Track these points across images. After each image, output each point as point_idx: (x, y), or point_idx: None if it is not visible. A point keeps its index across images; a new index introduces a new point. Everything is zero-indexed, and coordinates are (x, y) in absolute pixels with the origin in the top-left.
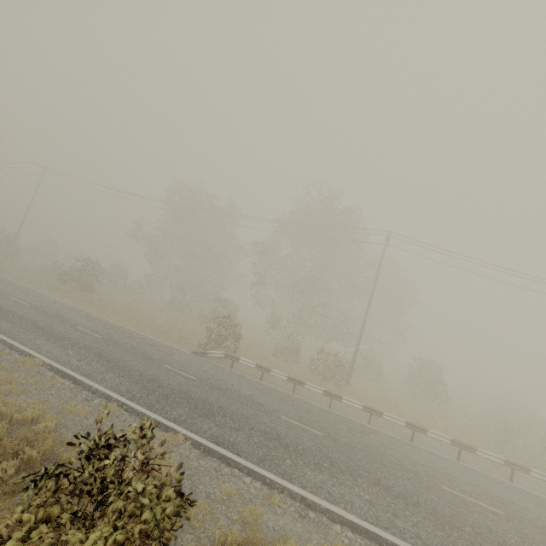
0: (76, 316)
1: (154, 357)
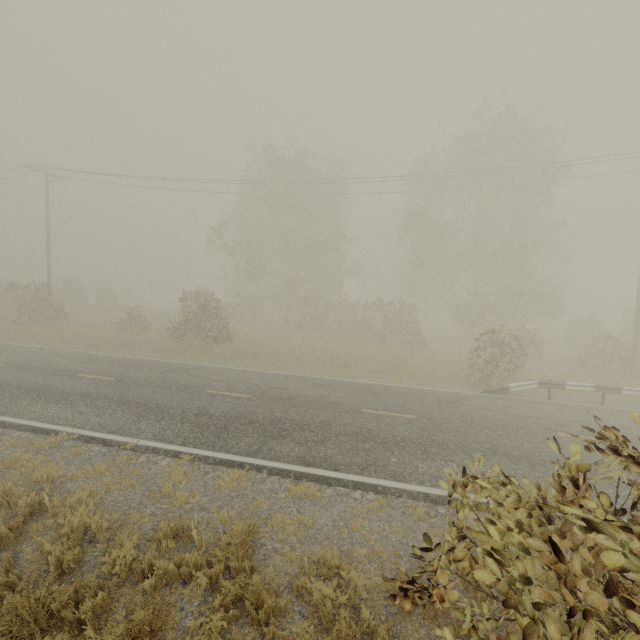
0: (315, 391)
1: (515, 423)
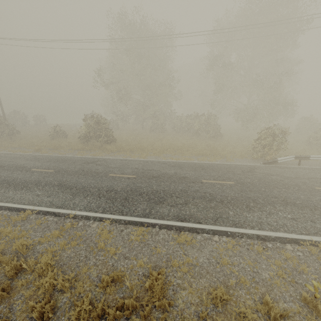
0: (171, 170)
1: (290, 183)
